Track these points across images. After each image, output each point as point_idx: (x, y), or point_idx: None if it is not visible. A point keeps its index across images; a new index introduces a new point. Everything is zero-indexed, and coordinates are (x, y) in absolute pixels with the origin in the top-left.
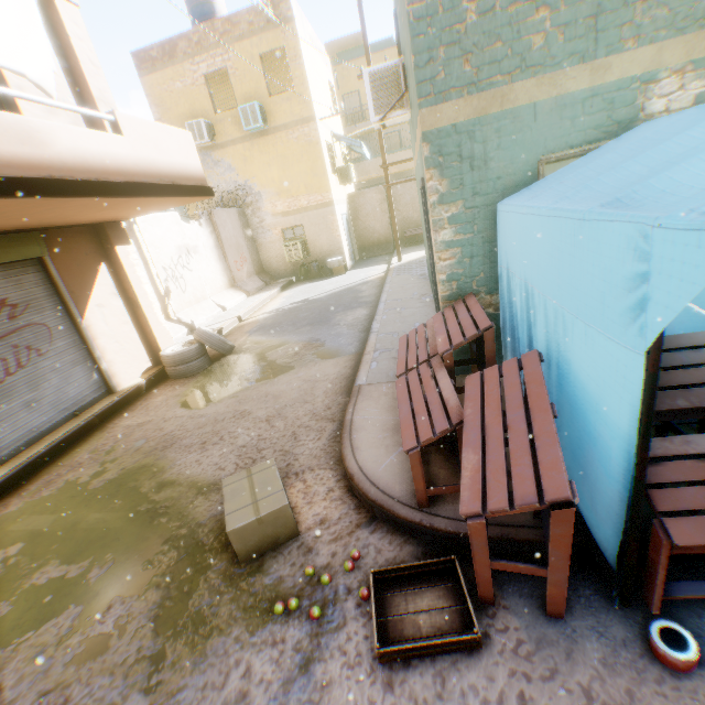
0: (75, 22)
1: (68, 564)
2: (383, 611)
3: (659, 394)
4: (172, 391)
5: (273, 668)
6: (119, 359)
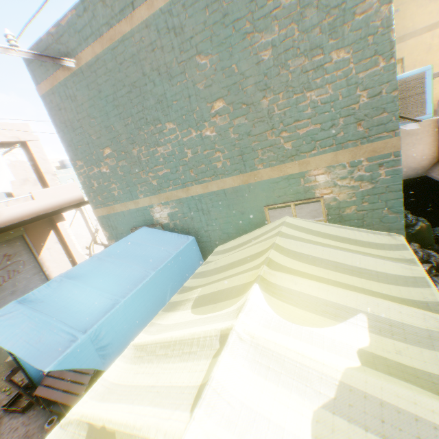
0: (37, 146)
1: None
2: (21, 396)
3: None
4: None
5: None
6: (56, 270)
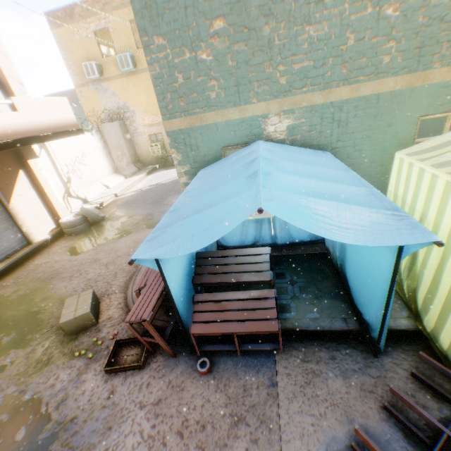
0: None
1: None
2: (116, 355)
3: (214, 276)
4: (65, 243)
5: (68, 376)
6: (34, 225)
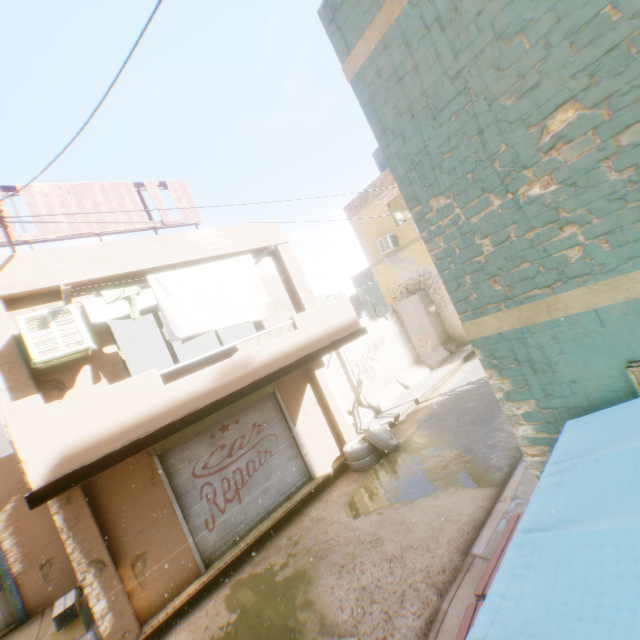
0: (288, 252)
1: None
2: None
3: None
4: (346, 486)
5: None
6: (317, 452)
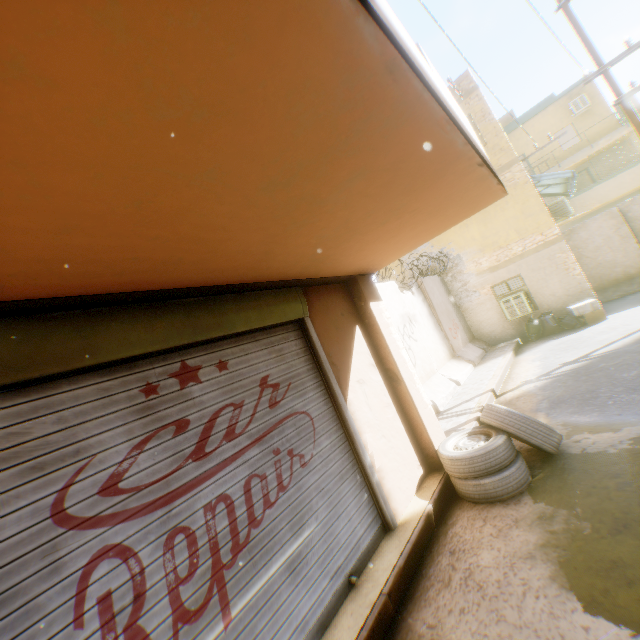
0: None
1: None
2: None
3: None
4: (500, 537)
5: None
6: (388, 465)
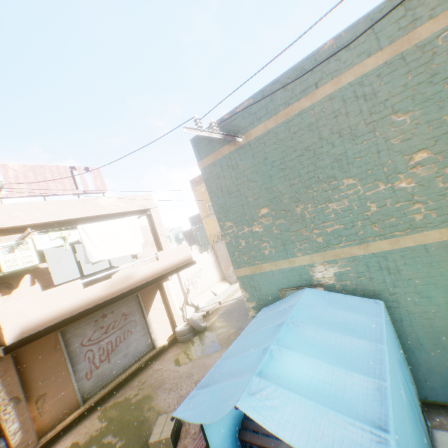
0: (156, 213)
1: (114, 436)
2: None
3: (256, 434)
4: (175, 351)
5: None
6: (159, 332)
